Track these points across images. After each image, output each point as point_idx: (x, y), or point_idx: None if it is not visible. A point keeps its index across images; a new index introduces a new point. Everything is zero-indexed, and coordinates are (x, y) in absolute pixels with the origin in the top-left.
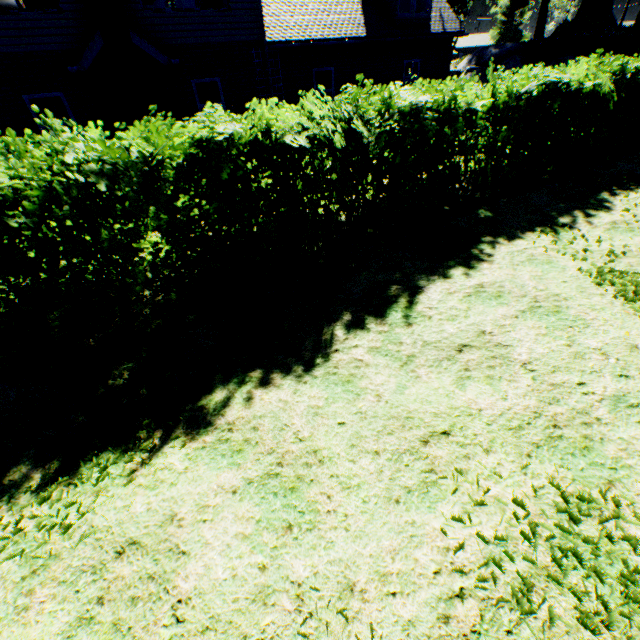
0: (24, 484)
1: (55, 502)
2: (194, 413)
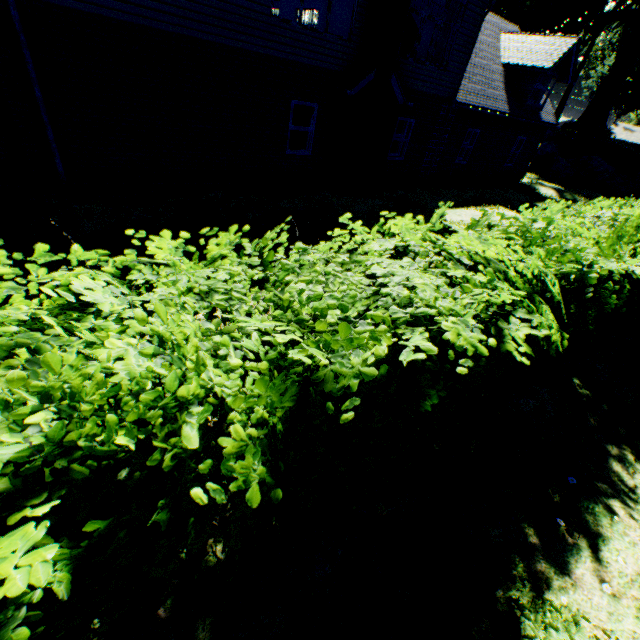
0: (625, 457)
1: None
2: None
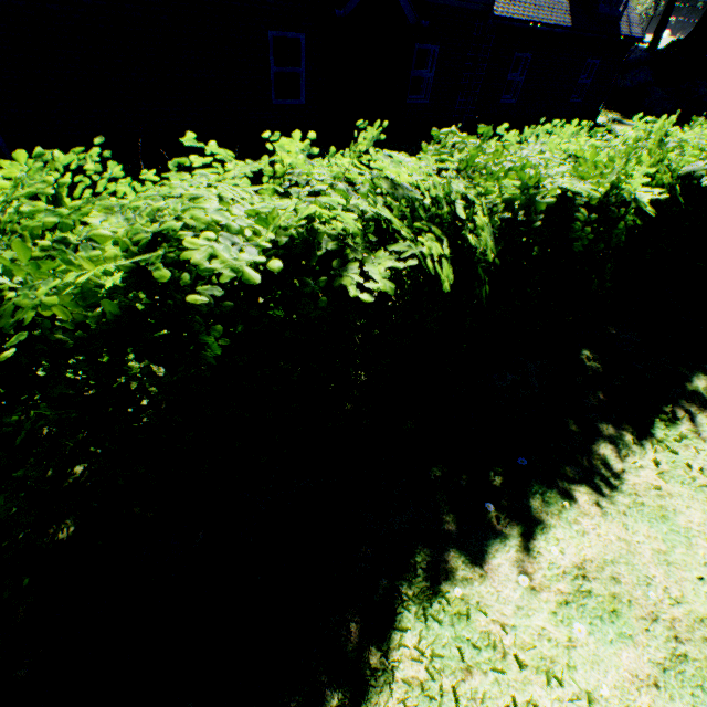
0: (621, 438)
1: (660, 452)
2: (691, 396)
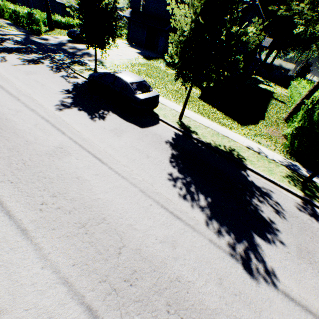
0: None
1: None
2: None
